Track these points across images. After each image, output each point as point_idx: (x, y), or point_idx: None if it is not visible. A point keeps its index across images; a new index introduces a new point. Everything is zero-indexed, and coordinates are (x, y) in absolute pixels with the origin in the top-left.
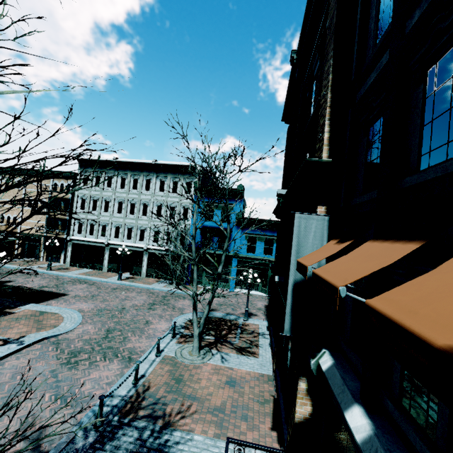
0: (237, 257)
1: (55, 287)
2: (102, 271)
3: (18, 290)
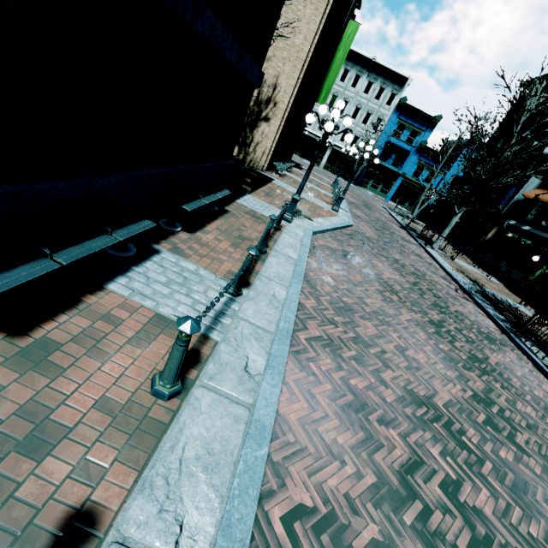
0: (404, 177)
1: None
2: None
3: None
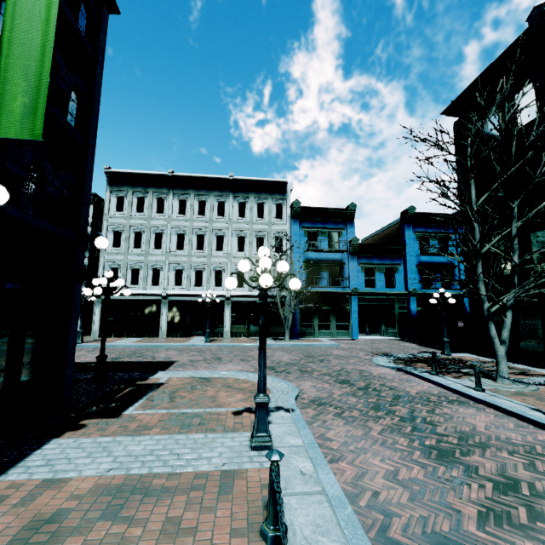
0: (357, 294)
1: (136, 357)
2: (159, 338)
3: (87, 365)
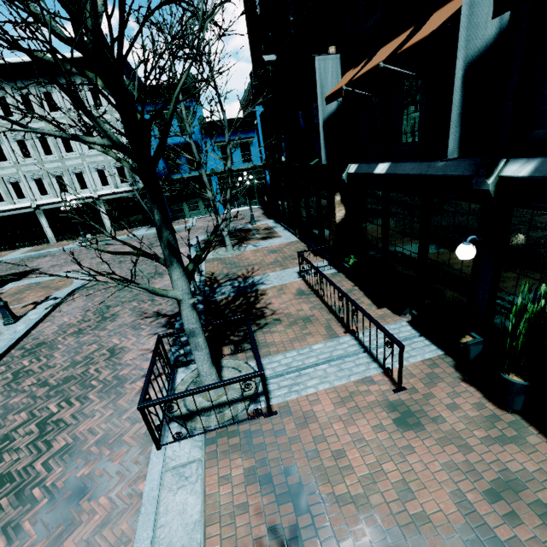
0: (216, 174)
1: (12, 270)
2: (50, 243)
3: None
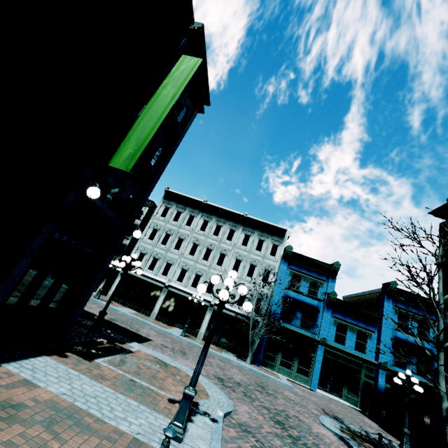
0: (324, 344)
1: (126, 324)
2: (150, 317)
3: (92, 315)
